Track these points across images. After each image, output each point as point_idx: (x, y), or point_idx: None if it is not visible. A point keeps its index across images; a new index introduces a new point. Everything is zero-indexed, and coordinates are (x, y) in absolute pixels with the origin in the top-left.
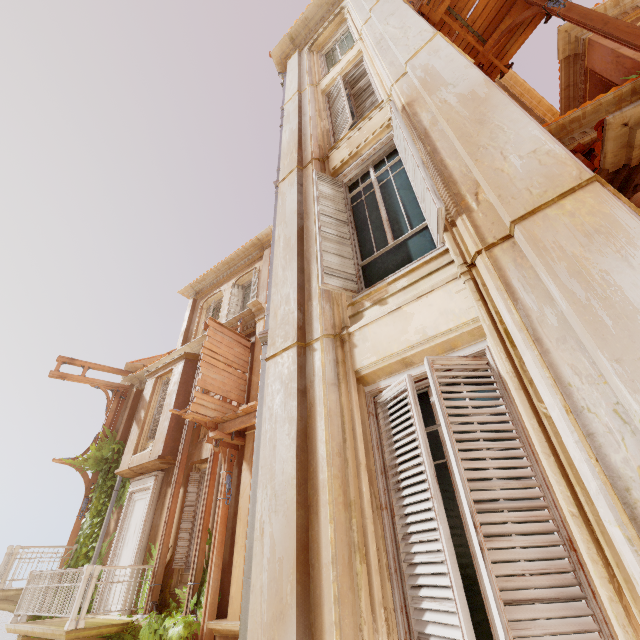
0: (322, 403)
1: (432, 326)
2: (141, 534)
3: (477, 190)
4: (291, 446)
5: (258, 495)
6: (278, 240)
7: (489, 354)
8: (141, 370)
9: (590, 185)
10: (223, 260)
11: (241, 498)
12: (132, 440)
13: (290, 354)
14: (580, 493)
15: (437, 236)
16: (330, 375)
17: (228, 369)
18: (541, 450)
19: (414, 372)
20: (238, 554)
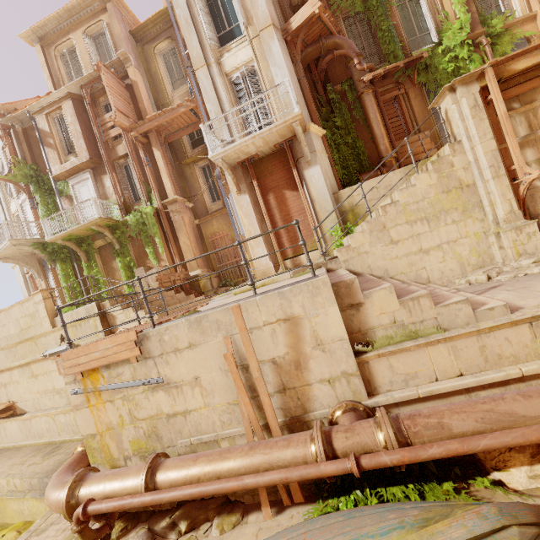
0: (218, 81)
1: (243, 59)
2: (97, 198)
3: (253, 18)
4: (213, 92)
5: (207, 105)
6: (180, 18)
7: (255, 66)
8: (20, 111)
9: (272, 26)
10: (64, 7)
11: (158, 162)
12: (53, 157)
13: (205, 68)
14: (266, 86)
15: (243, 30)
16: (219, 74)
17: (122, 100)
18: (262, 81)
19: (240, 72)
20: (165, 181)
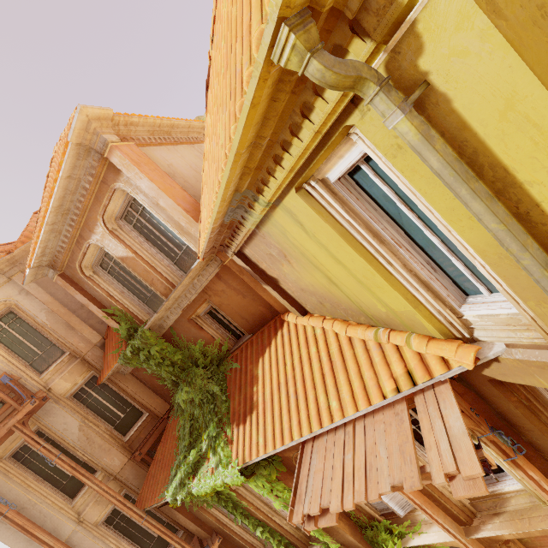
0: None
1: None
2: None
3: None
4: None
5: None
6: None
7: None
8: None
9: None
10: None
11: None
12: None
13: None
14: None
15: None
16: None
17: None
18: None
19: None
20: None
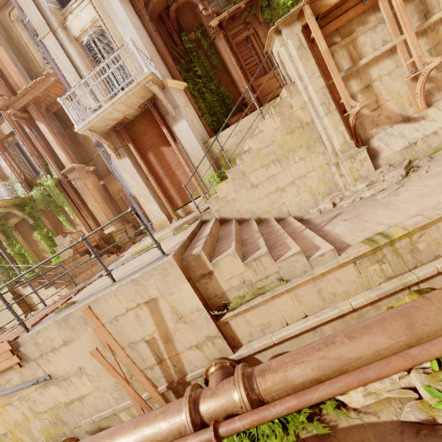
0: (69, 47)
1: (88, 20)
2: None
3: None
4: (67, 60)
5: (65, 75)
6: None
7: (102, 26)
8: None
9: None
10: None
11: (45, 135)
12: None
13: (51, 35)
14: (117, 46)
15: None
16: (67, 39)
17: None
18: (112, 42)
19: (89, 34)
20: (58, 151)
